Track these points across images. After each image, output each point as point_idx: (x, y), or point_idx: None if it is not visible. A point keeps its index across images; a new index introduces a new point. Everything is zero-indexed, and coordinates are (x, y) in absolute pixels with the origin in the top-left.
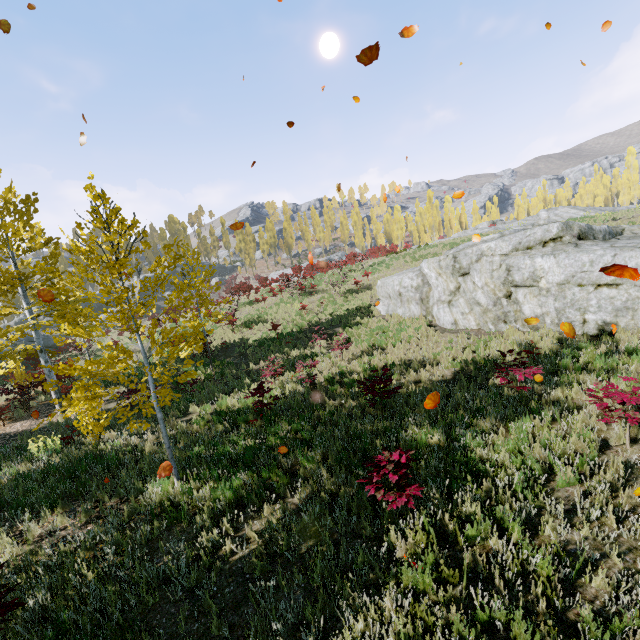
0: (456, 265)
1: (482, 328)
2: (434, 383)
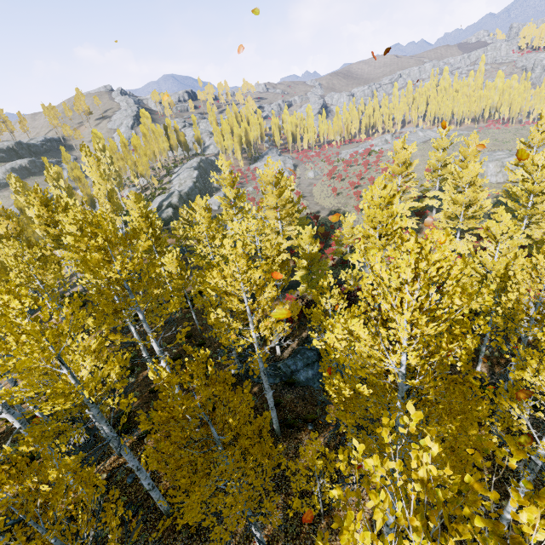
0: (503, 165)
1: (505, 182)
2: None
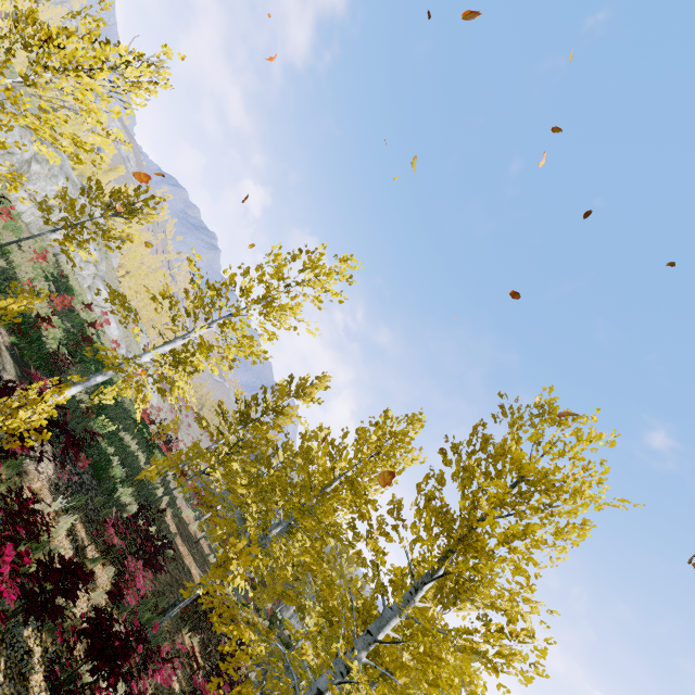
0: None
1: (30, 226)
2: None
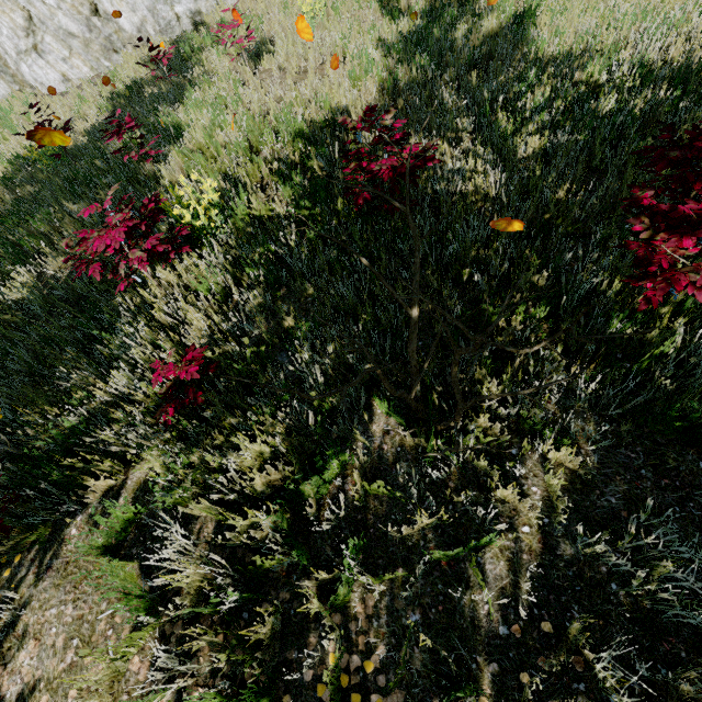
0: None
1: (100, 71)
2: (101, 125)
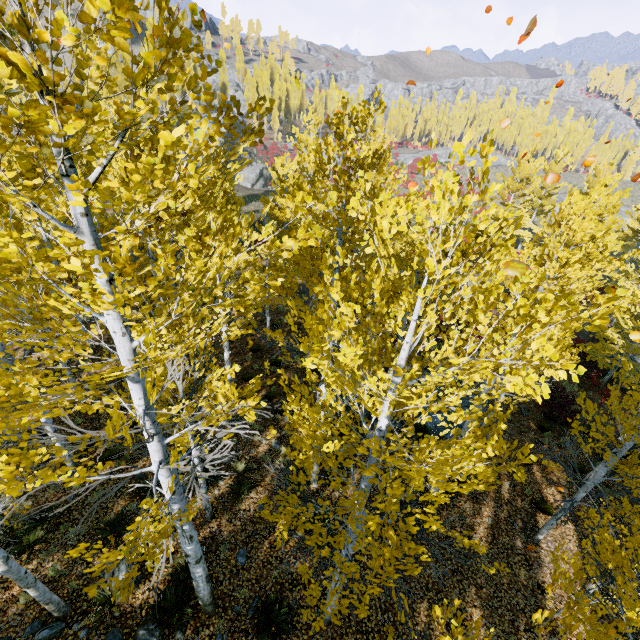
0: None
1: None
2: None
